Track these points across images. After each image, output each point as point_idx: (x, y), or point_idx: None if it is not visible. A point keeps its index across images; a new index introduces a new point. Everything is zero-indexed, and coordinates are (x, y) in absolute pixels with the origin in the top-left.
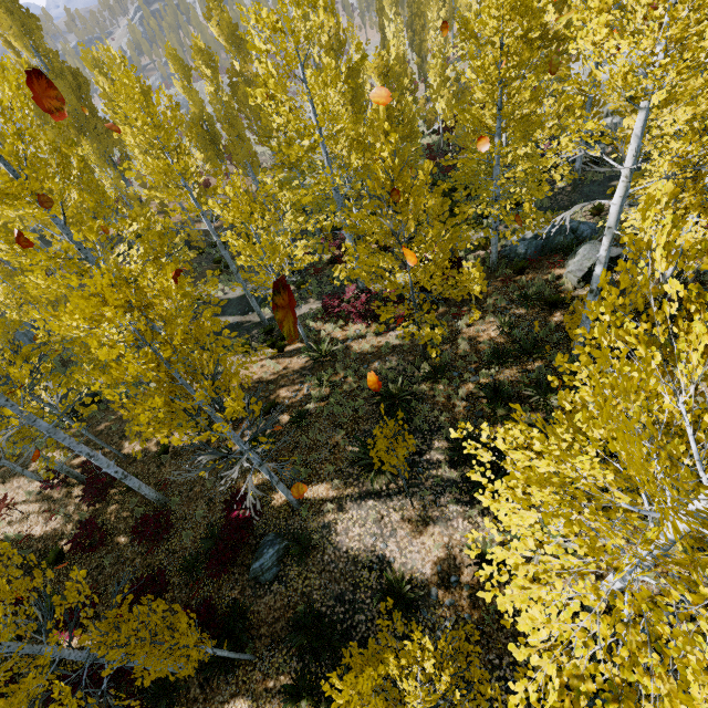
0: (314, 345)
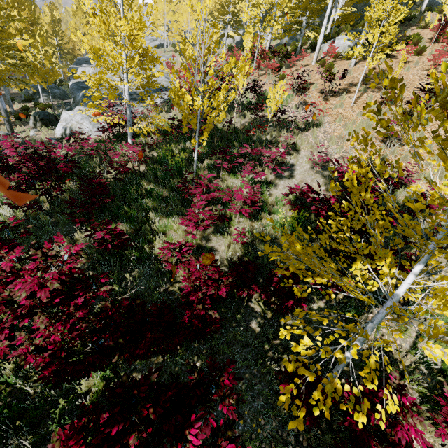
0: None
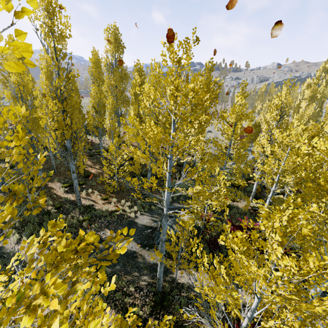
0: None
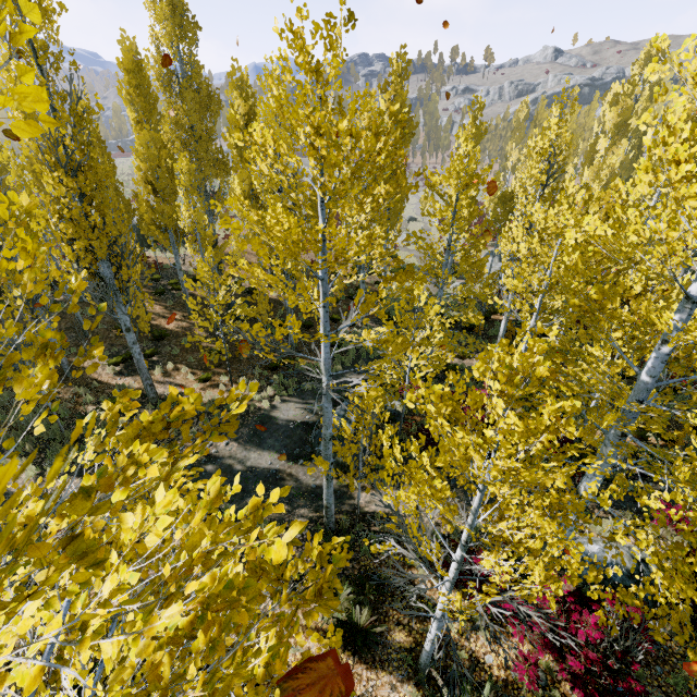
0: None
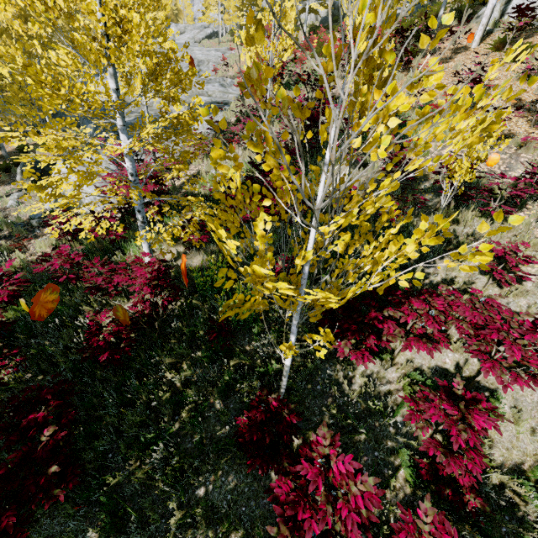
0: None
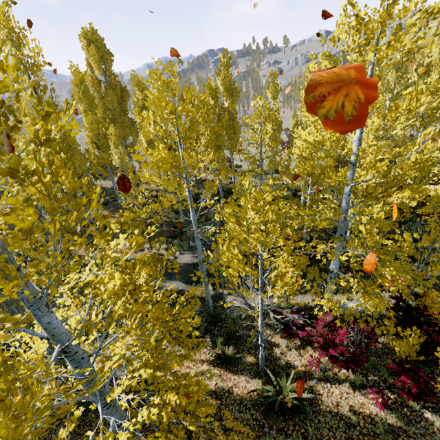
0: (275, 380)
